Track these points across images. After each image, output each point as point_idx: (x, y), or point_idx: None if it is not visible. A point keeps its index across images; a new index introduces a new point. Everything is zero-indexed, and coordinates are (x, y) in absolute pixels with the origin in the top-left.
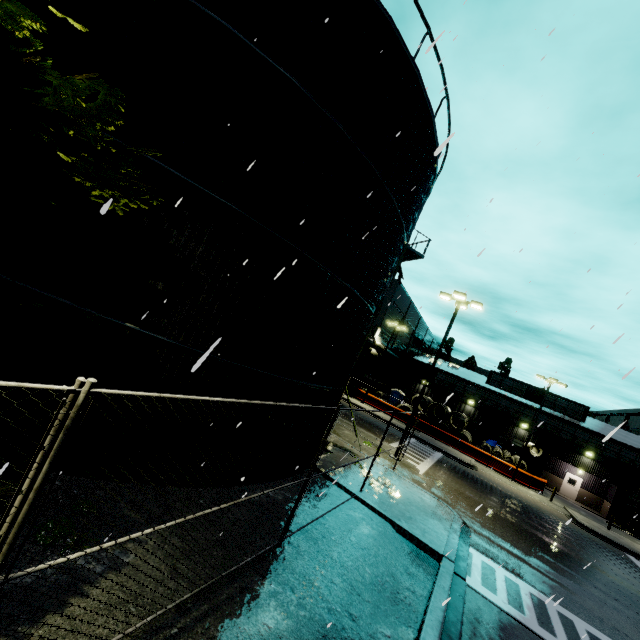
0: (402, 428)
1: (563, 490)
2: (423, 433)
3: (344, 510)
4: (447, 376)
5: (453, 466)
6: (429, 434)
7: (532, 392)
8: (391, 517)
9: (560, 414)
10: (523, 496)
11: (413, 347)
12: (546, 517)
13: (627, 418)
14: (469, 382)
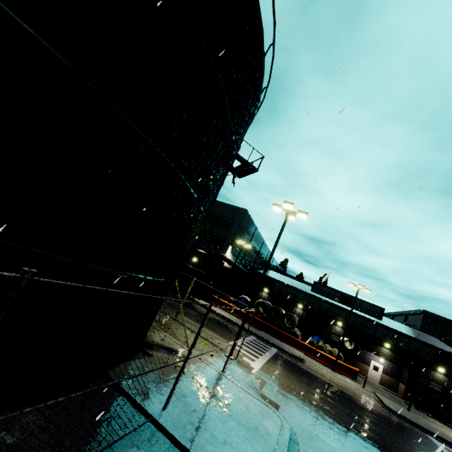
0: (245, 327)
1: (370, 375)
2: (263, 331)
3: (118, 451)
4: (282, 285)
5: (285, 360)
6: (268, 332)
7: (344, 297)
8: (195, 450)
9: (364, 314)
10: (343, 385)
11: (258, 264)
12: (363, 405)
13: (406, 317)
14: (299, 290)
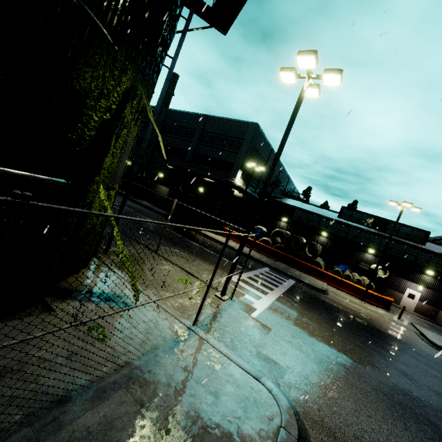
0: (257, 259)
1: (403, 303)
2: (280, 262)
3: None
4: (304, 213)
5: (304, 294)
6: (285, 263)
7: (378, 222)
8: None
9: (403, 239)
10: (375, 318)
11: (277, 193)
12: (404, 345)
13: None
14: (323, 216)
